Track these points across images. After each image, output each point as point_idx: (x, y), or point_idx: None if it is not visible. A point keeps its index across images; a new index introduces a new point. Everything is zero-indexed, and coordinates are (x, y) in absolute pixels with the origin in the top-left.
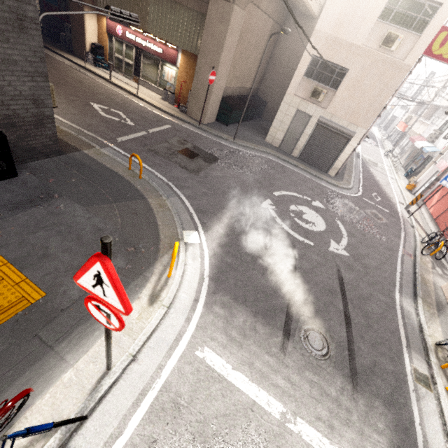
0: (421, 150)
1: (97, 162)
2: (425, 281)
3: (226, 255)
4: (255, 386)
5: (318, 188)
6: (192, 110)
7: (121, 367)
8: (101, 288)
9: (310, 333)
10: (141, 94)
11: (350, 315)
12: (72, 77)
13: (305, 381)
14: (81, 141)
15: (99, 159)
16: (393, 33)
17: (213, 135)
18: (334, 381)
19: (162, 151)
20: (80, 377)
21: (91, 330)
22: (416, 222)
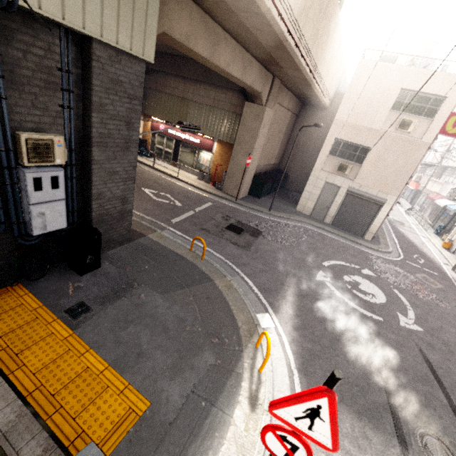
0: (443, 208)
1: (162, 246)
2: None
3: (304, 340)
4: None
5: (361, 254)
6: (227, 188)
7: None
8: (311, 421)
9: (427, 439)
10: (180, 176)
11: None
12: None
13: None
14: (144, 226)
15: (162, 242)
16: (407, 119)
17: (250, 208)
18: None
19: (211, 229)
20: None
21: (204, 449)
22: None
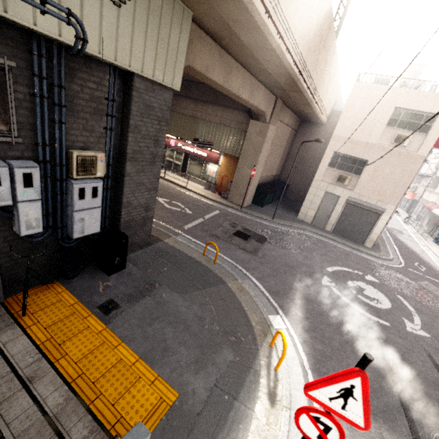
0: None
1: (177, 250)
2: None
3: (315, 342)
4: None
5: (363, 261)
6: (232, 197)
7: None
8: (344, 400)
9: None
10: (189, 186)
11: None
12: None
13: None
14: (160, 231)
15: (177, 247)
16: (402, 135)
17: (254, 216)
18: None
19: (220, 235)
20: None
21: None
22: None
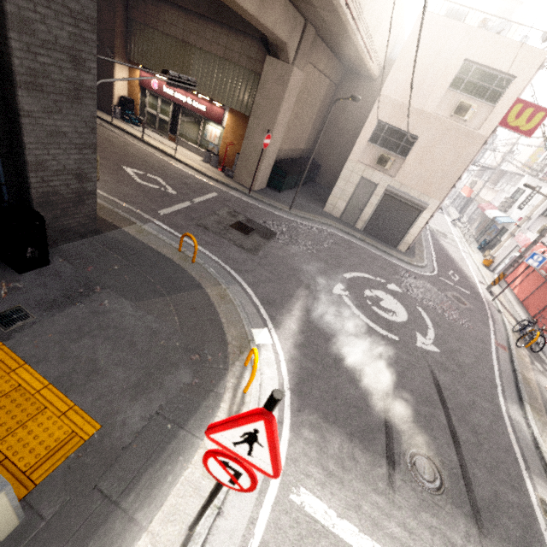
0: (492, 220)
1: (141, 243)
2: (528, 381)
3: (305, 359)
4: (368, 538)
5: (391, 267)
6: (240, 175)
7: (206, 526)
8: (249, 446)
9: (417, 459)
10: (179, 156)
11: (456, 431)
12: (98, 135)
13: (423, 526)
14: (119, 215)
15: (142, 238)
16: (466, 103)
17: (266, 204)
18: (456, 523)
19: (212, 226)
20: (157, 545)
21: (162, 474)
22: (501, 306)
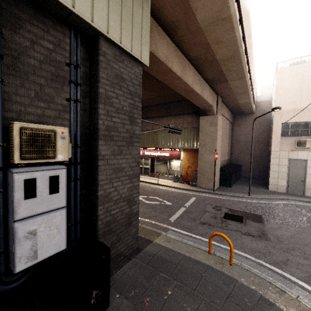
0: None
1: (174, 252)
2: None
3: None
4: None
5: None
6: (201, 183)
7: None
8: None
9: None
10: (159, 182)
11: None
12: None
13: None
14: (146, 229)
15: (172, 247)
16: None
17: (229, 196)
18: None
19: (211, 221)
20: None
21: None
22: None
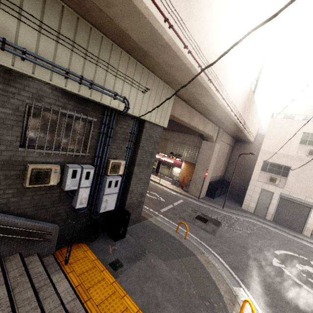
0: None
1: (158, 227)
2: None
3: None
4: None
5: (305, 247)
6: (191, 190)
7: None
8: None
9: None
10: (160, 182)
11: None
12: None
13: None
14: (145, 212)
15: (158, 224)
16: None
17: (208, 205)
18: None
19: (186, 218)
20: None
21: None
22: None
